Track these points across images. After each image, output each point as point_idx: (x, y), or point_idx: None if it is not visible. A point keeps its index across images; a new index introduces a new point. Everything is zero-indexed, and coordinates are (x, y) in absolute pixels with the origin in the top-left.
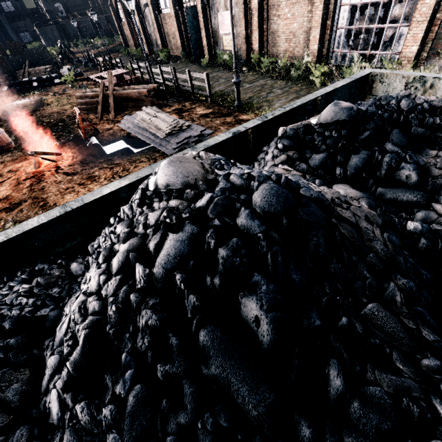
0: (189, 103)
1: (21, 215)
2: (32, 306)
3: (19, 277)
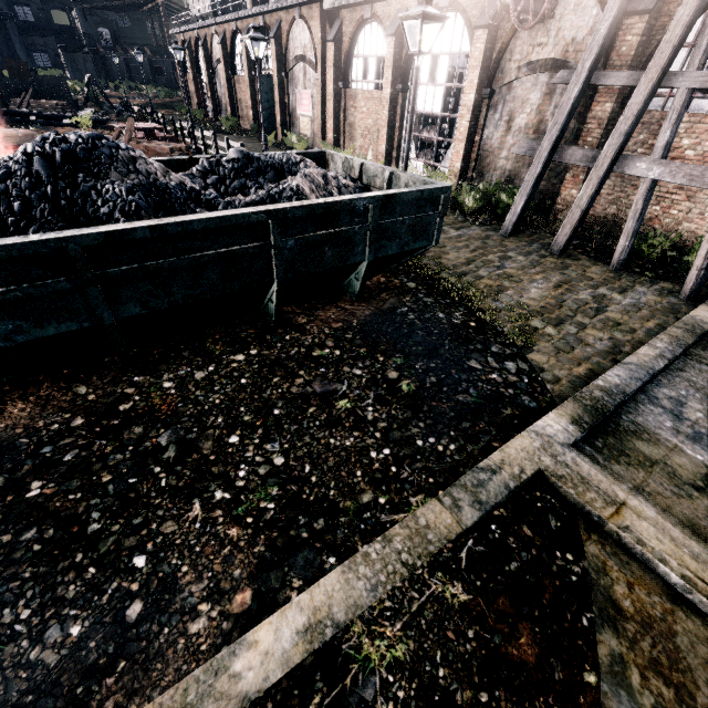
0: None
1: None
2: None
3: None
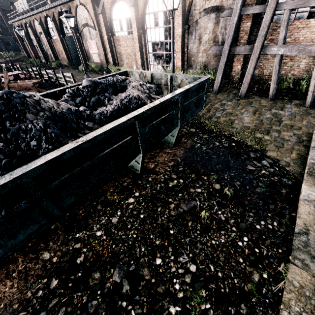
0: None
1: None
2: None
3: None
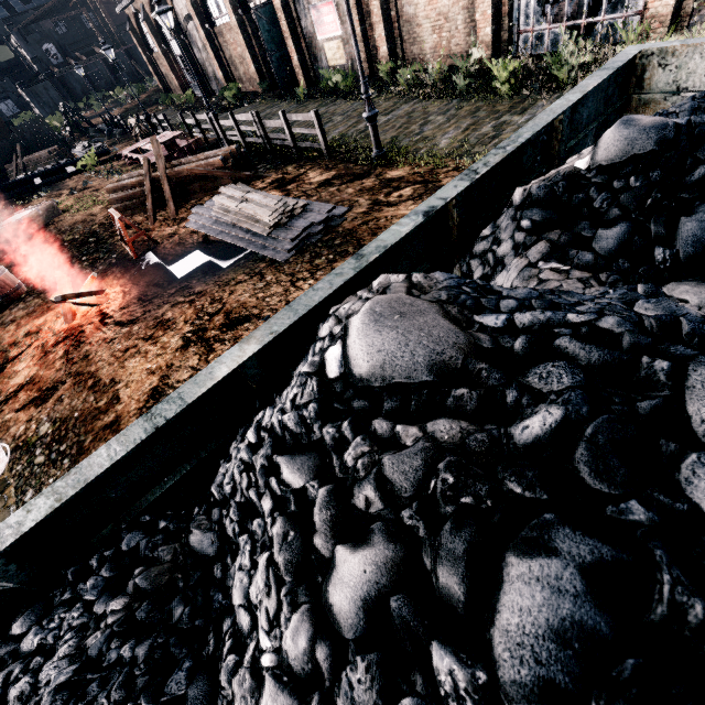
0: (294, 168)
1: (60, 407)
2: (146, 673)
3: (97, 576)
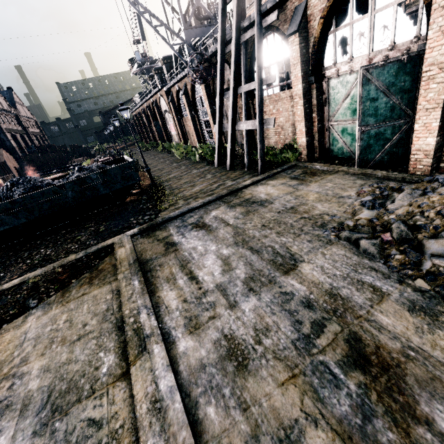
0: None
1: None
2: None
3: None
